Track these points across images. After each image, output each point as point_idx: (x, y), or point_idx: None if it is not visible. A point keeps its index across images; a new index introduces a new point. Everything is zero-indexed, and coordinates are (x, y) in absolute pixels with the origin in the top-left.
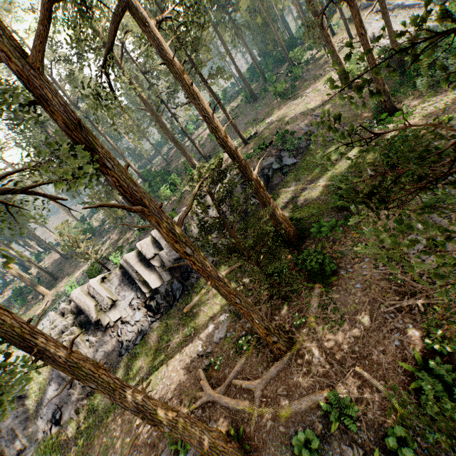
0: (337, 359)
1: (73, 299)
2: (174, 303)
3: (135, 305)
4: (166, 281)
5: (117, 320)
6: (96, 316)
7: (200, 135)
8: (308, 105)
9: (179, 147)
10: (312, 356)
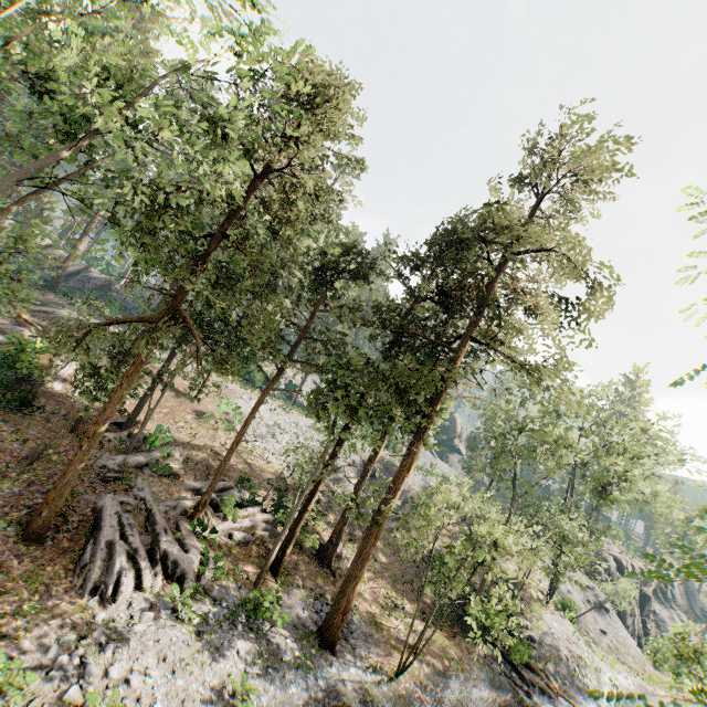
0: None
1: None
2: None
3: None
4: None
5: None
6: None
7: None
8: None
9: None
10: None
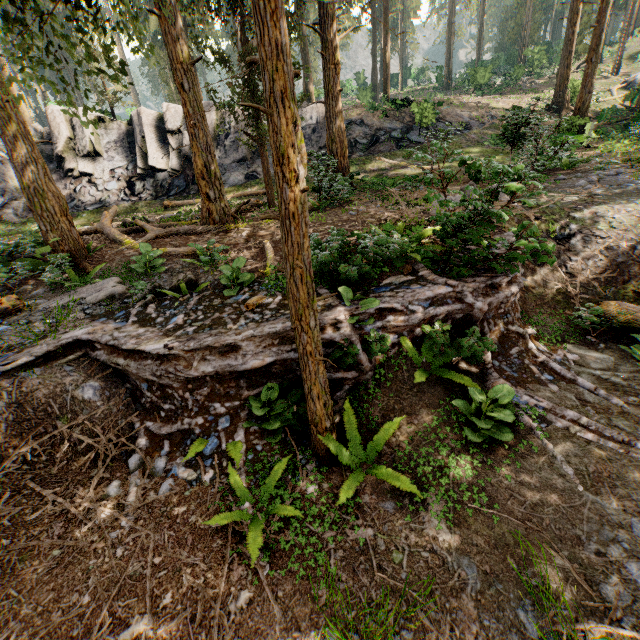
0: (259, 240)
1: (47, 111)
2: (162, 197)
3: (118, 174)
4: (171, 167)
5: (84, 173)
6: (62, 150)
7: (353, 100)
8: (493, 103)
9: (304, 53)
10: (238, 234)
